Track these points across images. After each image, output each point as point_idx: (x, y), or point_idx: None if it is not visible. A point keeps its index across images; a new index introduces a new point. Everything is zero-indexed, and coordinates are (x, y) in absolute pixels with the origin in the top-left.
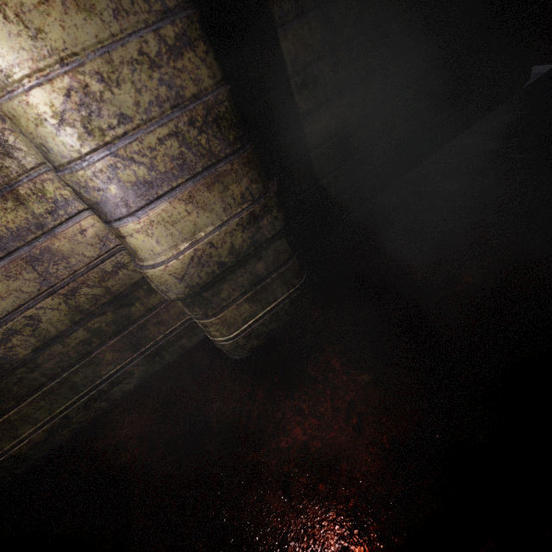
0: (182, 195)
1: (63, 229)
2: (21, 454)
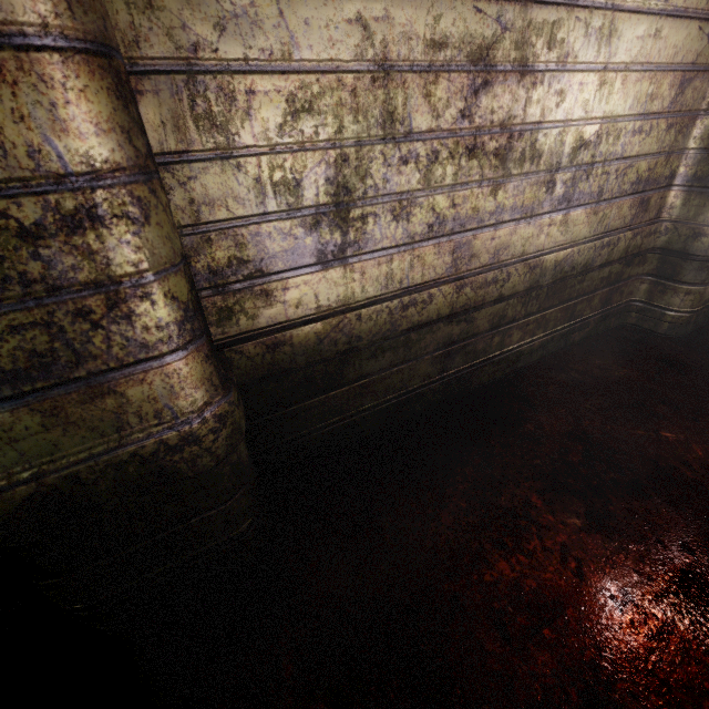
0: None
1: (659, 192)
2: (521, 354)
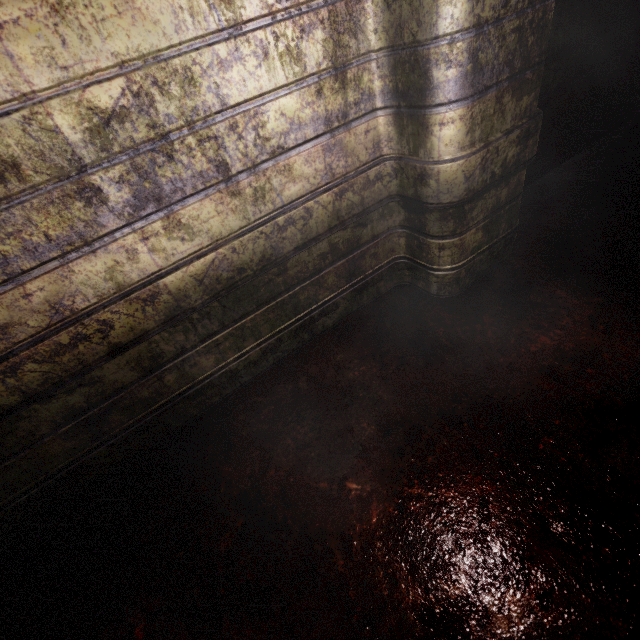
0: (498, 92)
1: (356, 125)
2: (236, 372)
